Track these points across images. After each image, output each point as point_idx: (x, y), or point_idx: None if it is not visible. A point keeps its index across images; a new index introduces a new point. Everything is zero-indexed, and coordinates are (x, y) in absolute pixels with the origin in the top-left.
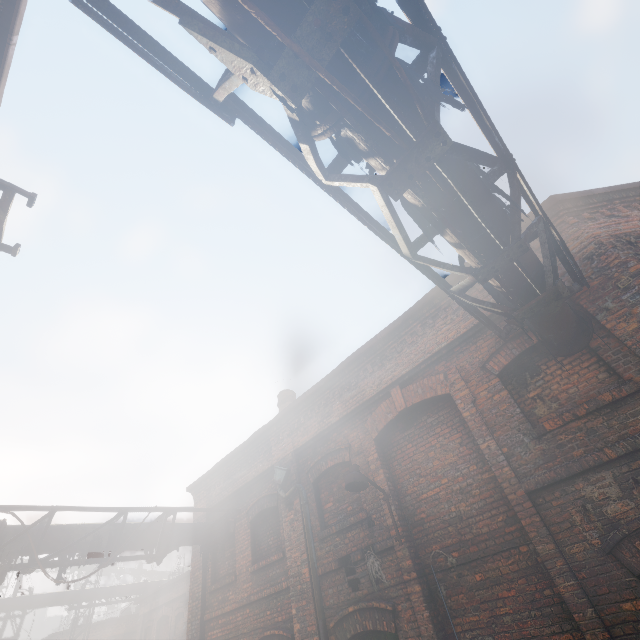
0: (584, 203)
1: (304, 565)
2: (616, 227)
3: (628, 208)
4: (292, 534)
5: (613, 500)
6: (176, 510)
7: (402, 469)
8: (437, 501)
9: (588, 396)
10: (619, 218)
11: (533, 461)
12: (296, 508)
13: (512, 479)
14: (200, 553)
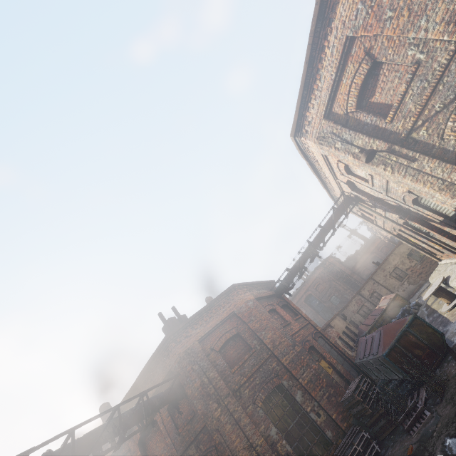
0: (177, 333)
1: None
2: (186, 345)
3: (192, 328)
4: None
5: (195, 454)
6: None
7: (150, 453)
8: None
9: (188, 415)
10: (188, 337)
11: (179, 444)
12: None
13: (176, 453)
14: None
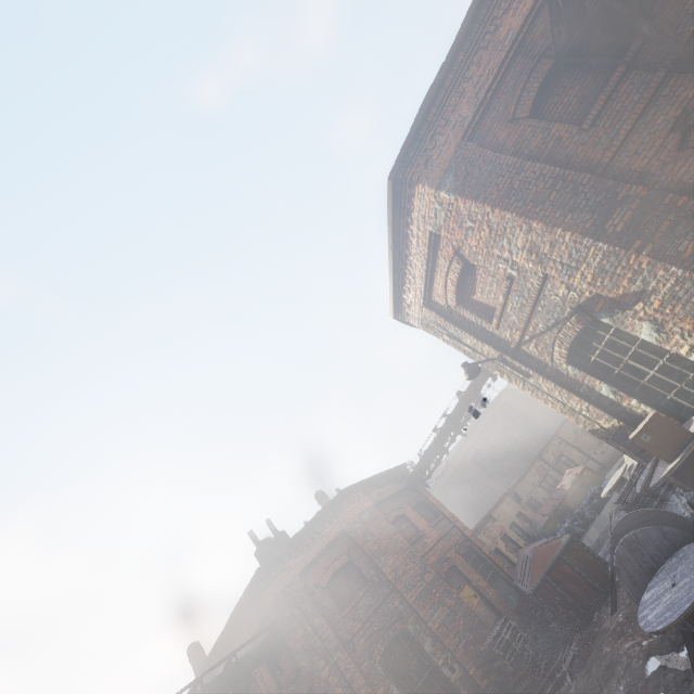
0: (272, 566)
1: None
2: (284, 581)
3: (291, 558)
4: None
5: None
6: None
7: None
8: None
9: (291, 672)
10: (286, 571)
11: None
12: None
13: None
14: None
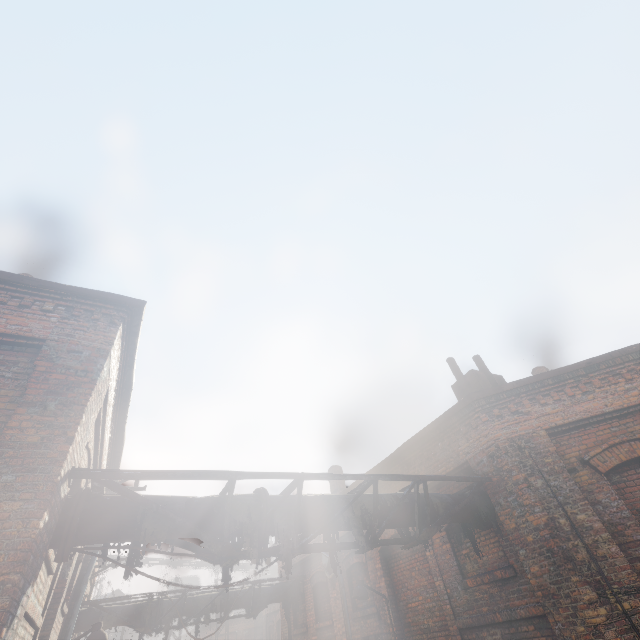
0: (495, 399)
1: (344, 636)
2: (514, 428)
3: (532, 401)
4: (336, 609)
5: None
6: (260, 582)
7: (397, 579)
8: (417, 612)
9: (493, 566)
10: (521, 415)
11: (462, 606)
12: (337, 589)
13: (451, 615)
14: (282, 607)
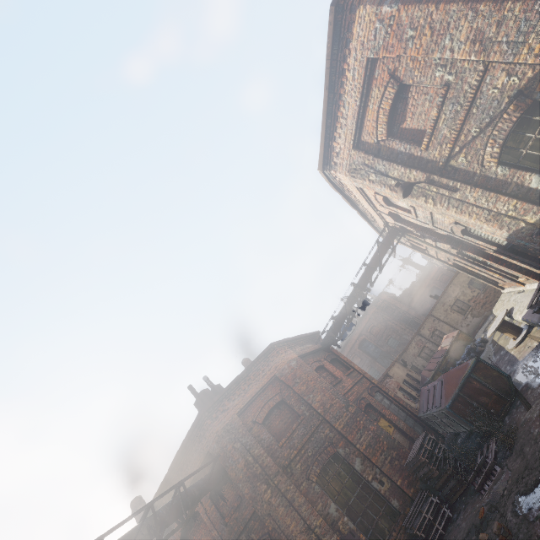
0: (212, 408)
1: None
2: (224, 420)
3: (229, 400)
4: None
5: None
6: None
7: None
8: None
9: (234, 502)
10: (225, 411)
11: (228, 536)
12: None
13: None
14: None
